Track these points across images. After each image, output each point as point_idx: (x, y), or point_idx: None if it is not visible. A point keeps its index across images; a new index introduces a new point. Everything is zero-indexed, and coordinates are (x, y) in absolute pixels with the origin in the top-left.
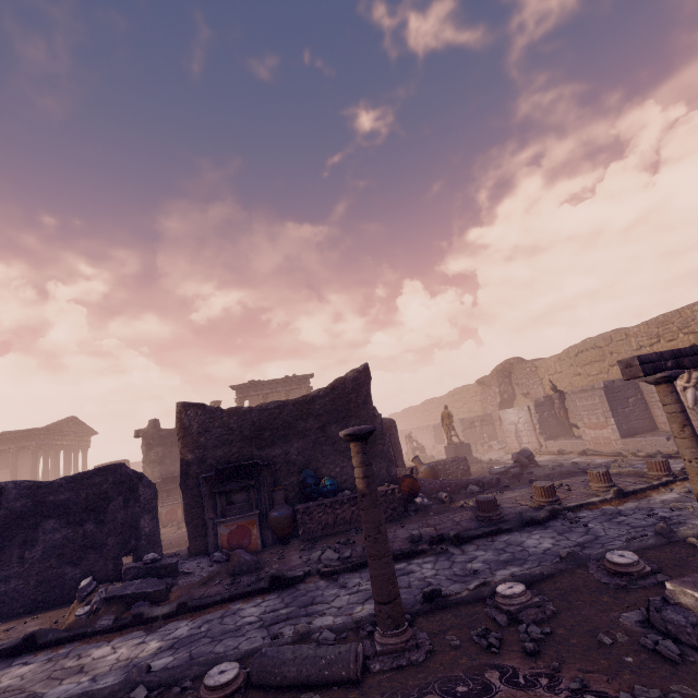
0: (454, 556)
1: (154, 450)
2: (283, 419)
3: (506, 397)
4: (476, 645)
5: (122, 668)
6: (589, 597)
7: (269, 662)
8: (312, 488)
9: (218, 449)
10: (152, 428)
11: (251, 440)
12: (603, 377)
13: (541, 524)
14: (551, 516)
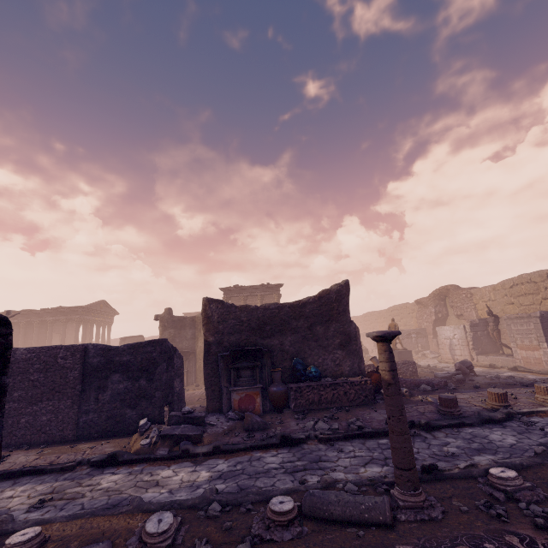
0: (428, 439)
1: (168, 331)
2: (280, 317)
3: (440, 316)
4: (483, 512)
5: (188, 487)
6: None
7: (318, 501)
8: (301, 372)
9: (232, 336)
10: (167, 314)
11: (256, 331)
12: (535, 308)
13: (498, 423)
14: (507, 418)
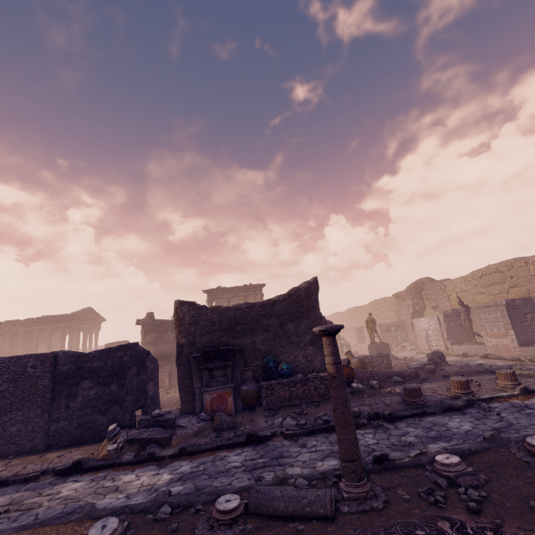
0: (389, 430)
1: (149, 335)
2: (251, 316)
3: (417, 309)
4: (424, 500)
5: (147, 490)
6: (514, 471)
7: (263, 497)
8: (273, 370)
9: (204, 337)
10: (148, 318)
11: (228, 331)
12: (503, 296)
13: (459, 410)
14: (467, 405)
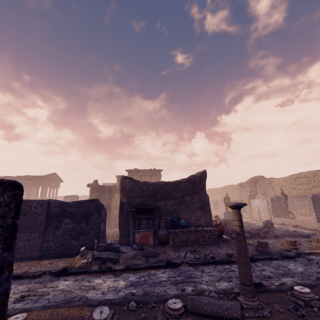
0: (253, 267)
1: (94, 193)
2: (166, 190)
3: (252, 193)
4: (293, 313)
5: (113, 290)
6: None
7: (197, 302)
8: (177, 223)
9: (137, 199)
10: (95, 183)
11: (151, 197)
12: (308, 192)
13: (291, 258)
14: (296, 255)
